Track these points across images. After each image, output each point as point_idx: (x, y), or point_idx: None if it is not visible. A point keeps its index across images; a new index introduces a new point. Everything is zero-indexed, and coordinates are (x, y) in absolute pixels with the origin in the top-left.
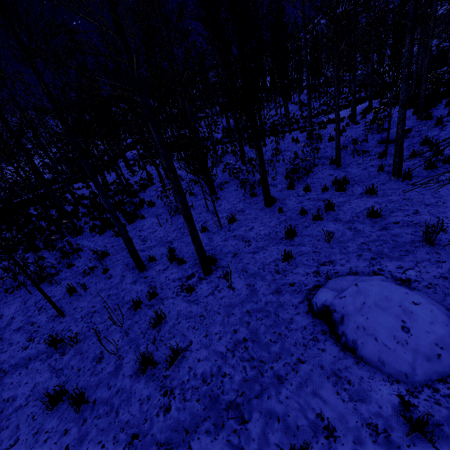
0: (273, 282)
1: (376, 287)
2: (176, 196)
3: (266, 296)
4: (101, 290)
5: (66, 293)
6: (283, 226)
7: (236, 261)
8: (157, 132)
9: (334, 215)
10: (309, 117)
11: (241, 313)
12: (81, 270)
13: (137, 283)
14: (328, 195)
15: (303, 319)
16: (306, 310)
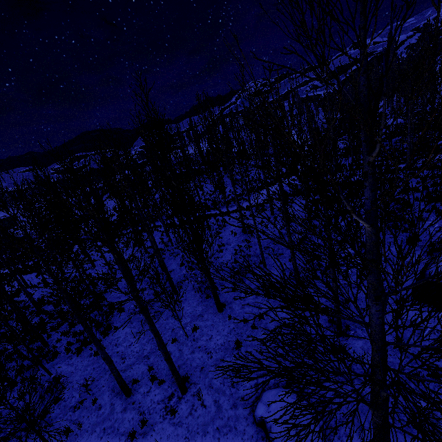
0: (231, 396)
1: (285, 403)
2: (160, 349)
3: (228, 411)
4: (95, 424)
5: (61, 435)
6: (233, 334)
7: (204, 376)
8: (148, 318)
9: (264, 324)
10: (241, 218)
11: (213, 430)
12: (69, 404)
13: (127, 410)
14: (260, 300)
15: (251, 429)
16: (252, 421)
